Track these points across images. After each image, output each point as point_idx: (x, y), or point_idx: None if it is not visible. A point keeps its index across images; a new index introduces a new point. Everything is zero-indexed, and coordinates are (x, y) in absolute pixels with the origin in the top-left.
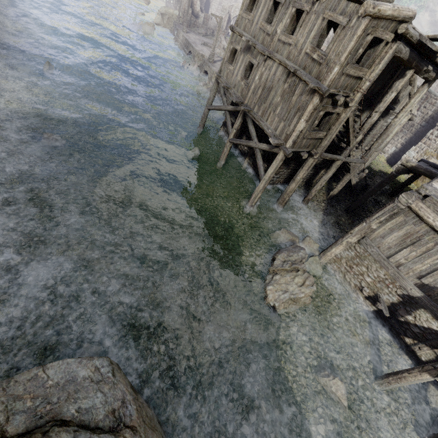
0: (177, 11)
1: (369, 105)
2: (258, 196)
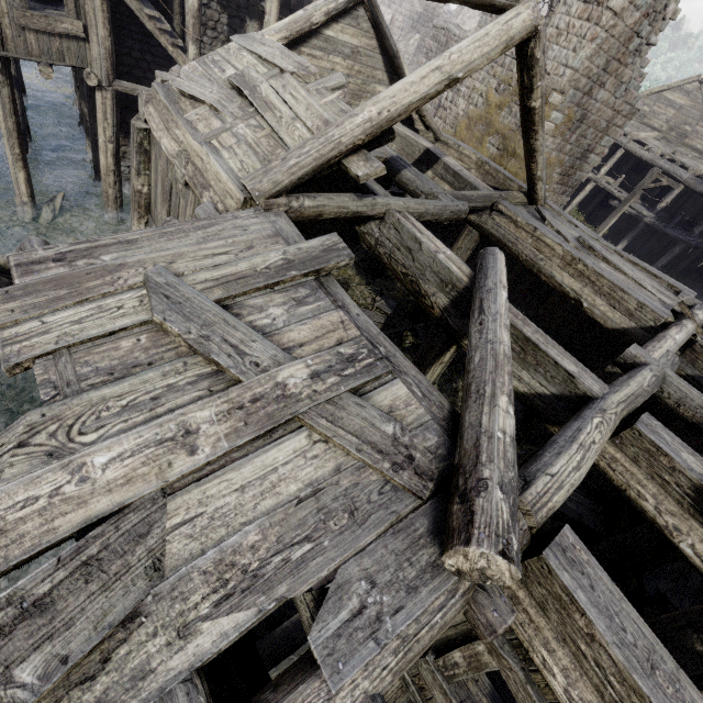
0: None
1: (249, 6)
2: (21, 179)
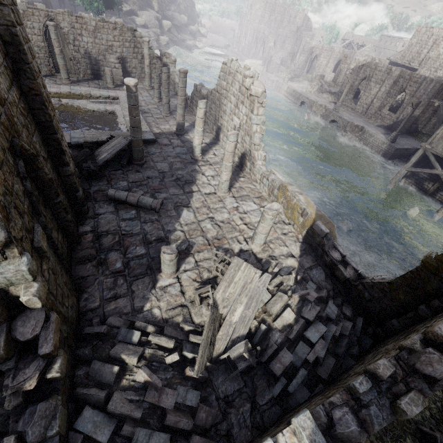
0: (259, 60)
1: None
2: None
